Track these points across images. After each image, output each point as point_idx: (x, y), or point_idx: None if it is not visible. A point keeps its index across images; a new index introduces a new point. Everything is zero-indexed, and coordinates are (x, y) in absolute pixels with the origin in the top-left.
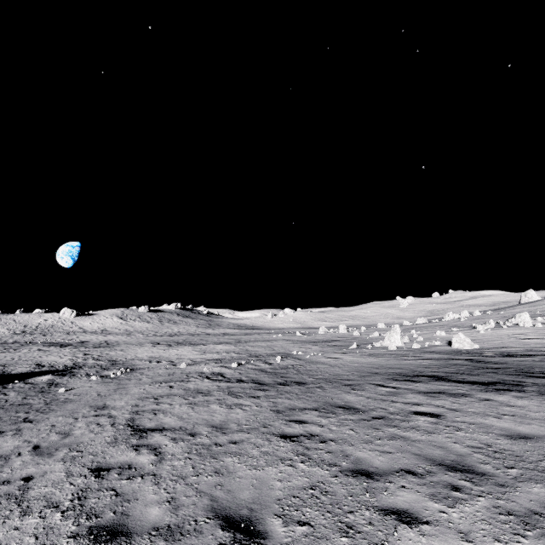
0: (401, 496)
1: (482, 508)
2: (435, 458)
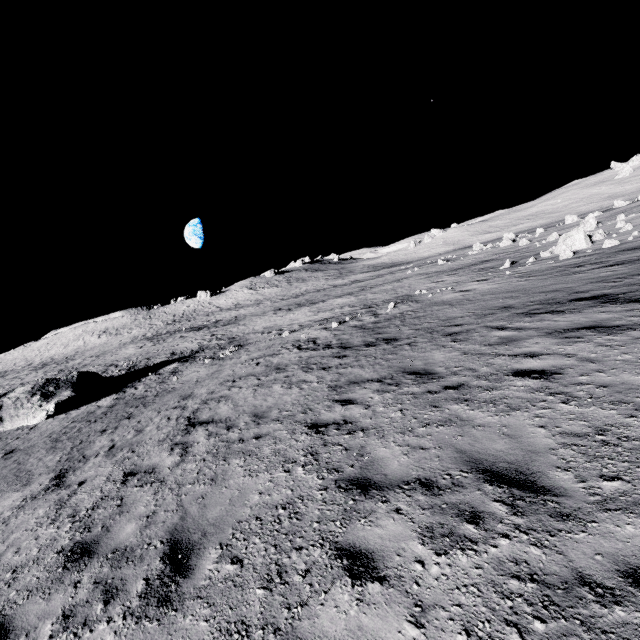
0: (381, 528)
1: (490, 562)
2: (485, 458)
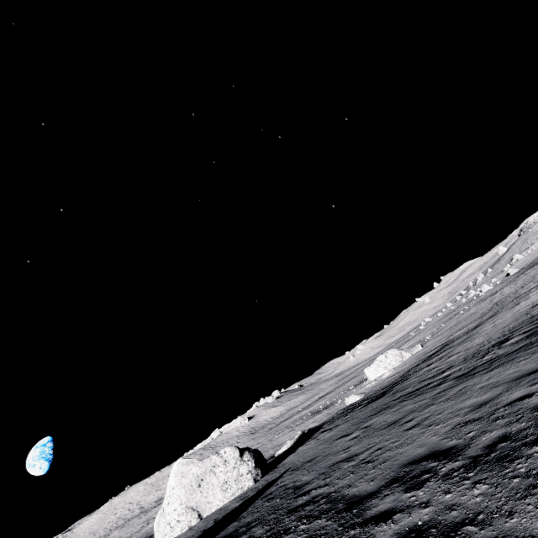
0: None
1: None
2: None
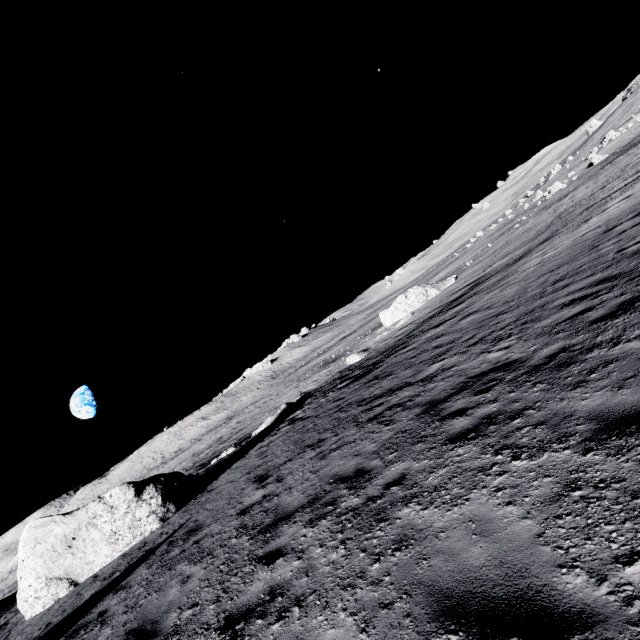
0: None
1: None
2: None
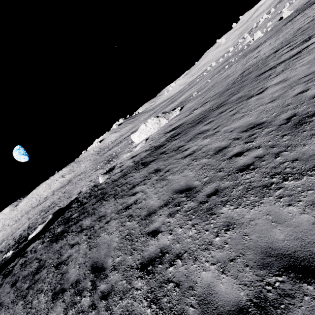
0: None
1: None
2: None
